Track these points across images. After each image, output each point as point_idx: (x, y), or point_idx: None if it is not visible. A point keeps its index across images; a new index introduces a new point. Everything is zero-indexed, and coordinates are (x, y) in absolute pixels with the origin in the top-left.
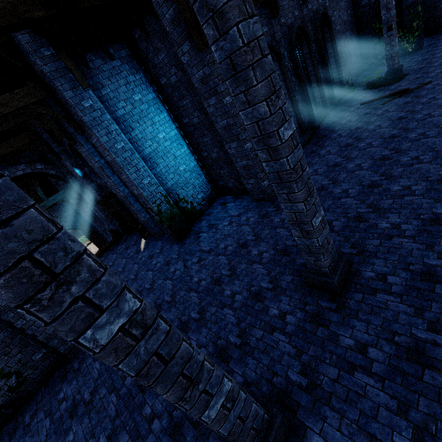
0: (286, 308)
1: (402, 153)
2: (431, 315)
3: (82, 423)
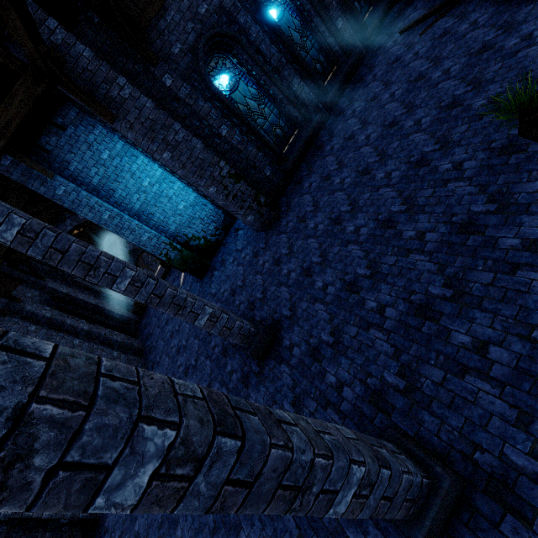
0: (235, 366)
1: (383, 163)
2: (298, 391)
3: None
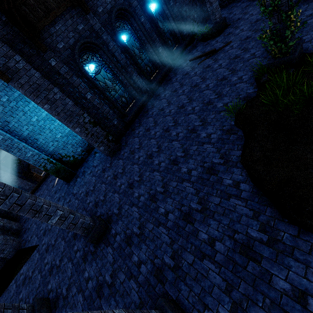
0: (80, 247)
1: (175, 127)
2: (115, 266)
3: (3, 297)
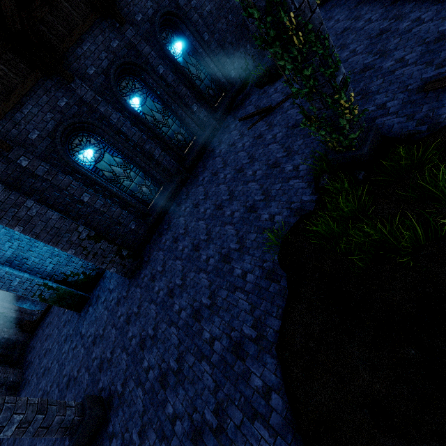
0: None
1: (207, 244)
2: None
3: None
